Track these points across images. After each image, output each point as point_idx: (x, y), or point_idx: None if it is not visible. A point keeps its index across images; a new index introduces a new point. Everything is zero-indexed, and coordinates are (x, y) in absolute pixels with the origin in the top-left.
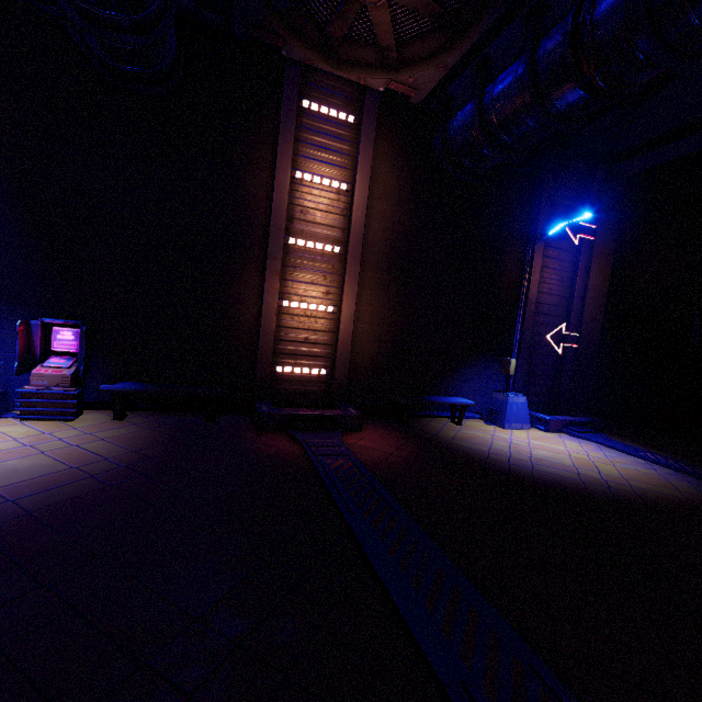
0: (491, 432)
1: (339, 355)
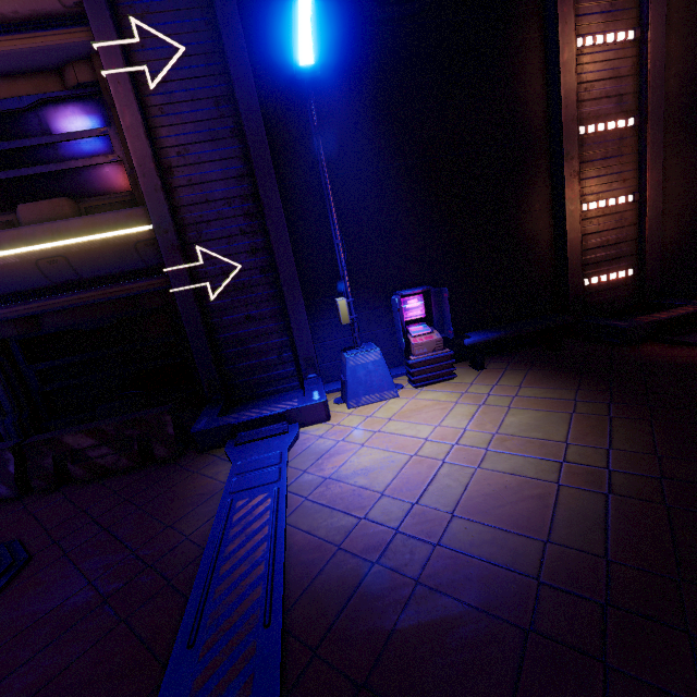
0: None
1: (649, 249)
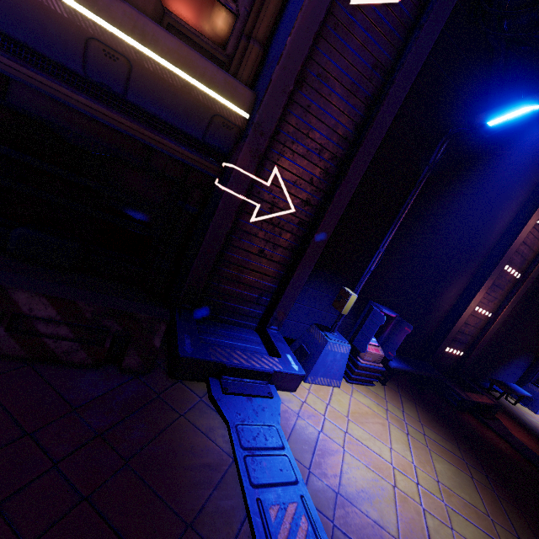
0: (538, 419)
1: (478, 347)
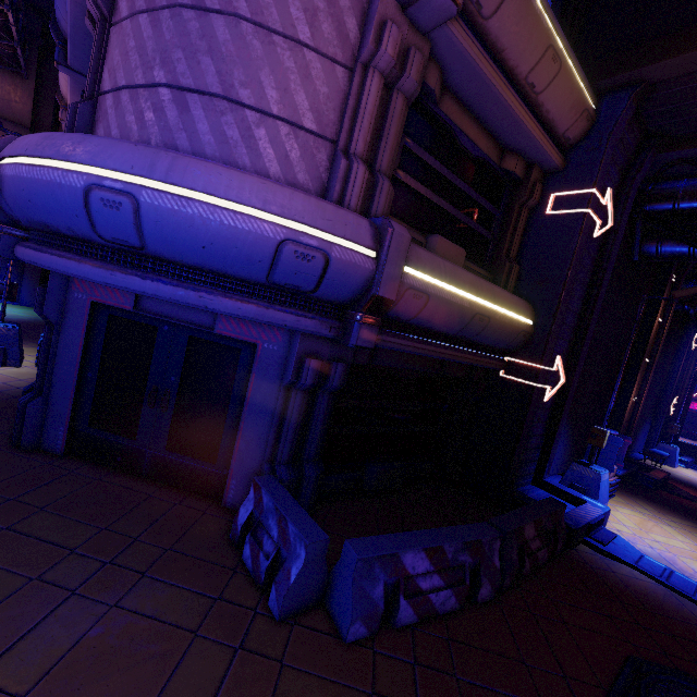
0: (681, 473)
1: (633, 429)
